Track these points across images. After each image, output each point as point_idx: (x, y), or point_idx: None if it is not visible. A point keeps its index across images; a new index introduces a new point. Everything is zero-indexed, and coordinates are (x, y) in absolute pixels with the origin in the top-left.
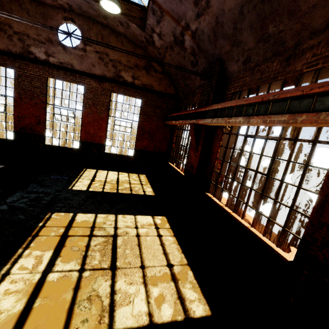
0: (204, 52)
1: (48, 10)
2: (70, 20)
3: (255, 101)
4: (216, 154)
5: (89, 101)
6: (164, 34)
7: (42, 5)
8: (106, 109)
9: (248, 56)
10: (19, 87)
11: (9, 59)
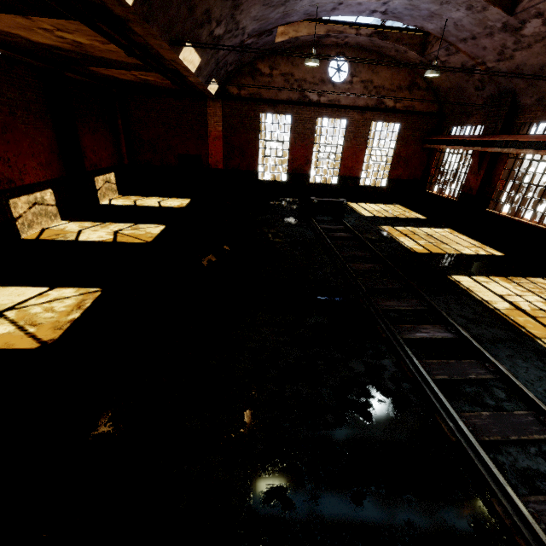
0: (495, 83)
1: (323, 50)
2: (341, 54)
3: (543, 140)
4: (499, 176)
5: (351, 134)
6: (449, 62)
7: (319, 47)
8: (365, 141)
9: (542, 96)
10: (294, 131)
11: (289, 107)
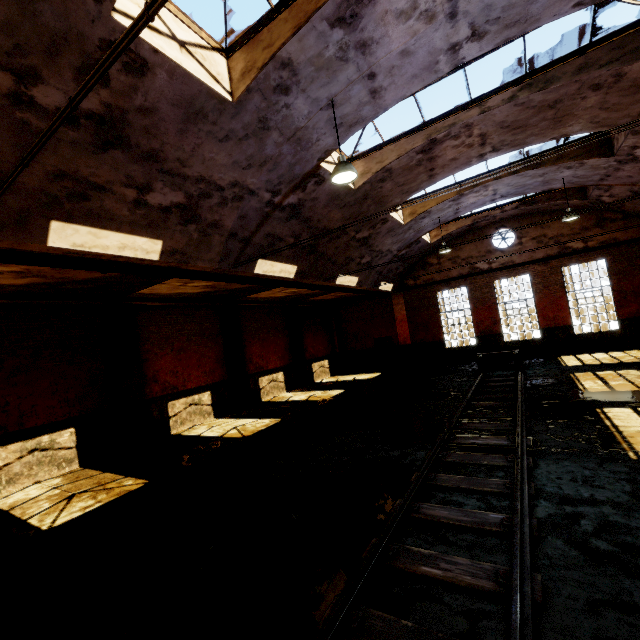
0: None
1: (482, 231)
2: (501, 227)
3: None
4: None
5: (538, 285)
6: (616, 194)
7: (477, 230)
8: (560, 287)
9: None
10: (472, 298)
11: (462, 281)
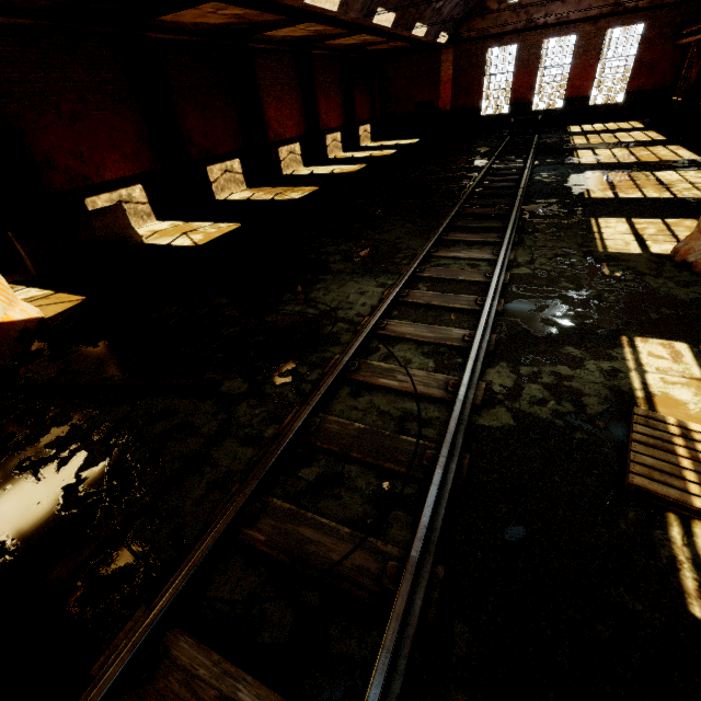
0: None
1: None
2: None
3: None
4: None
5: (580, 50)
6: None
7: None
8: (597, 53)
9: None
10: (519, 60)
11: (515, 37)
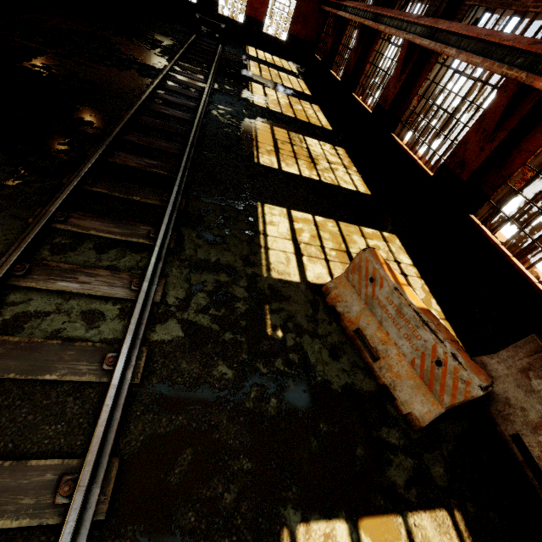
0: None
1: None
2: None
3: (353, 6)
4: (342, 41)
5: None
6: None
7: None
8: None
9: None
10: None
11: None
